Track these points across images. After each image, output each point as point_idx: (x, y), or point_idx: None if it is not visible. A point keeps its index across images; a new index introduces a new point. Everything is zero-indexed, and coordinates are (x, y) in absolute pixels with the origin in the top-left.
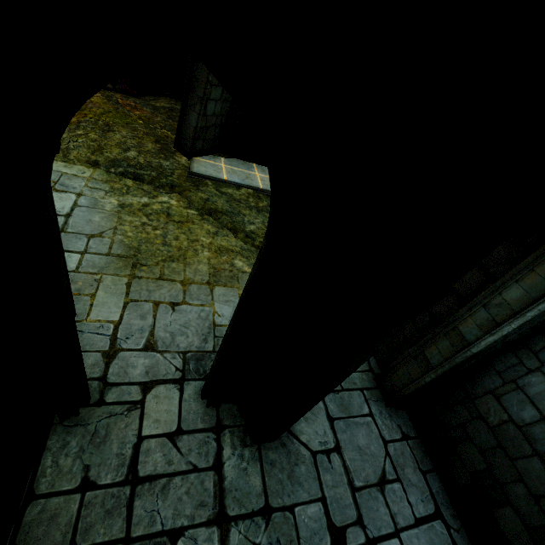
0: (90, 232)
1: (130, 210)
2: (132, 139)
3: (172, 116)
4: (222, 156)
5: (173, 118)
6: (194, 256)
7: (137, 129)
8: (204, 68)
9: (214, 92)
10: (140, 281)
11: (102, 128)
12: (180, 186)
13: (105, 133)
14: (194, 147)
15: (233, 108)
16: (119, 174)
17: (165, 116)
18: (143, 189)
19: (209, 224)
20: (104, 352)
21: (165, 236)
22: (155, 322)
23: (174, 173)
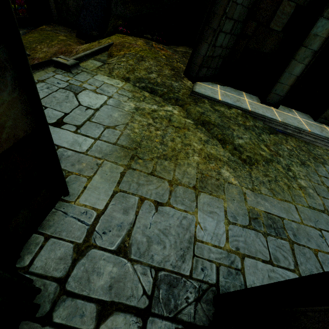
0: (108, 123)
1: (142, 113)
2: (155, 66)
3: (186, 56)
4: (218, 83)
5: (186, 57)
6: (185, 158)
7: (160, 61)
8: (224, 2)
9: (226, 25)
10: (133, 173)
11: (138, 58)
12: (182, 101)
13: (139, 61)
14: (199, 73)
15: (237, 43)
16: (141, 87)
17: (181, 55)
18: (155, 99)
19: (201, 132)
20: (76, 244)
21: (164, 136)
22: (135, 220)
23: (180, 91)
